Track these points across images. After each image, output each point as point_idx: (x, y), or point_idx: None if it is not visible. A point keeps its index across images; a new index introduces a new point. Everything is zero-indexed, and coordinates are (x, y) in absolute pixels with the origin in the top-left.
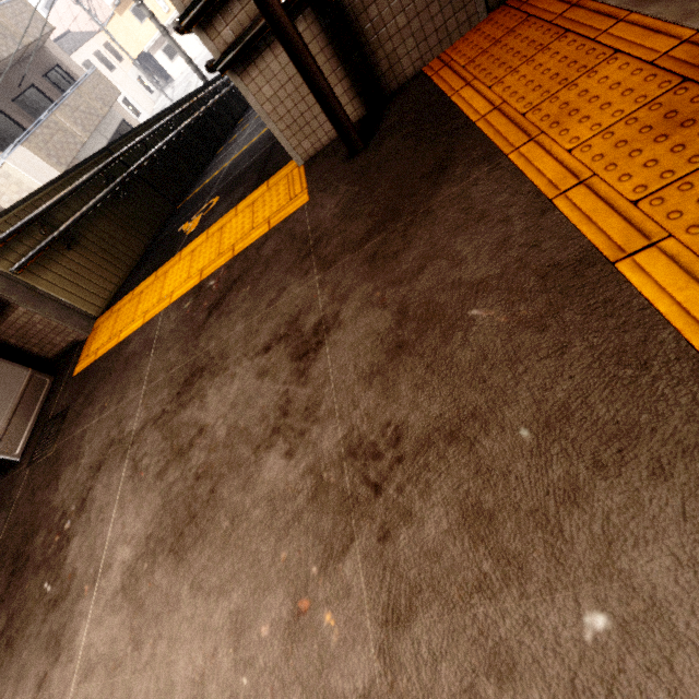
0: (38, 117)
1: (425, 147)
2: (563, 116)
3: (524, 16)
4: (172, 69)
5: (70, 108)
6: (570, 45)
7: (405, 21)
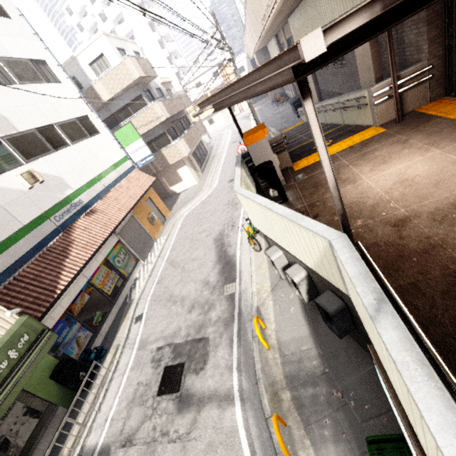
0: (180, 132)
1: (421, 119)
2: (454, 112)
3: (440, 102)
4: (209, 128)
5: (193, 131)
6: (453, 105)
7: (412, 101)
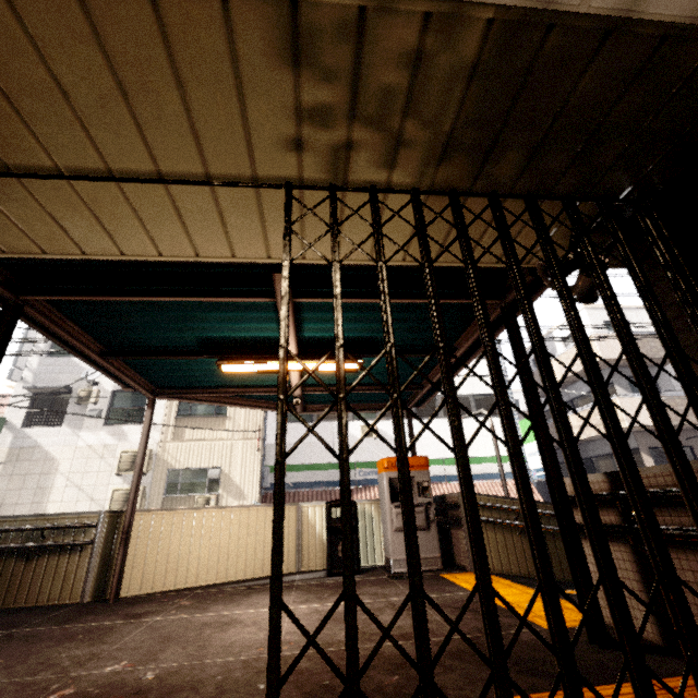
0: None
1: None
2: None
3: None
4: None
5: None
6: None
7: None
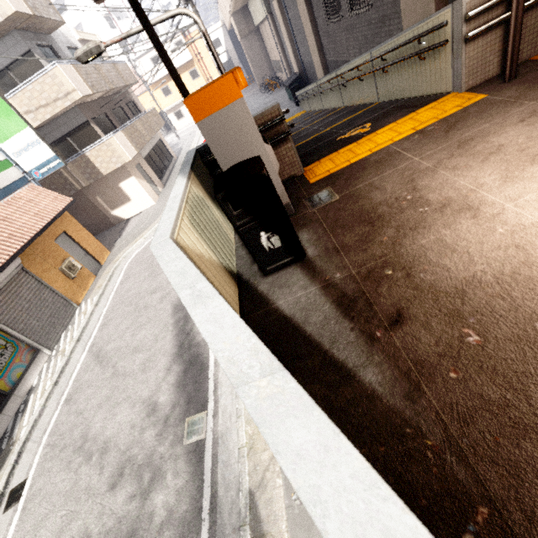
0: (121, 123)
1: None
2: None
3: None
4: (177, 124)
5: (143, 122)
6: None
7: (531, 38)
